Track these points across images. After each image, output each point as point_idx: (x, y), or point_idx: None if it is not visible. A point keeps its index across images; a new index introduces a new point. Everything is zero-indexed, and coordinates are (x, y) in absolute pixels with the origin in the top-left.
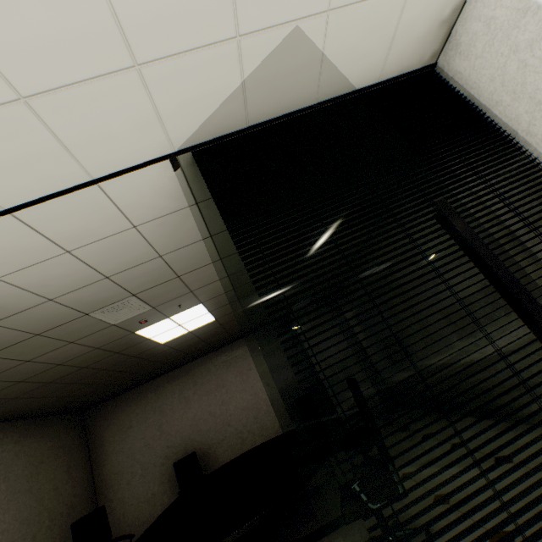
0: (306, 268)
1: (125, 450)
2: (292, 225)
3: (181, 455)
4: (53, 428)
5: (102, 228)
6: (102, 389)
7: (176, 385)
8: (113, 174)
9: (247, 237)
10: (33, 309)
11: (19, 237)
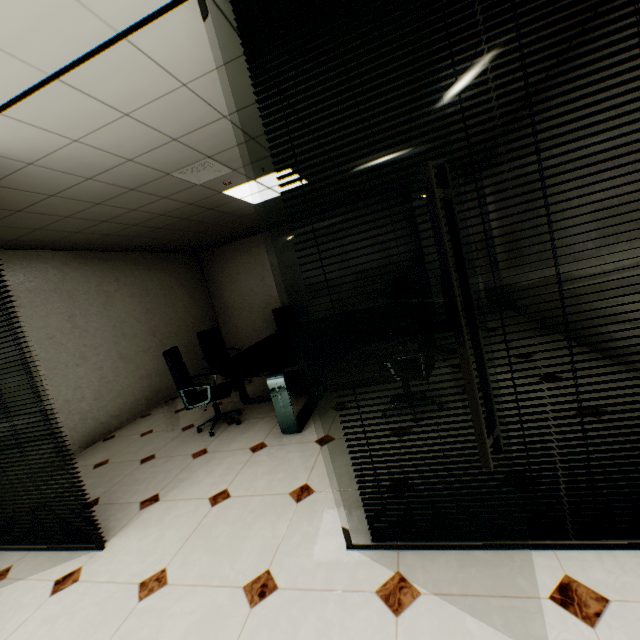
0: (337, 183)
1: (235, 291)
2: (333, 123)
3: (281, 304)
4: (175, 263)
5: (150, 88)
6: (208, 238)
7: (277, 245)
8: (137, 26)
9: (282, 135)
10: (118, 168)
11: (76, 102)
